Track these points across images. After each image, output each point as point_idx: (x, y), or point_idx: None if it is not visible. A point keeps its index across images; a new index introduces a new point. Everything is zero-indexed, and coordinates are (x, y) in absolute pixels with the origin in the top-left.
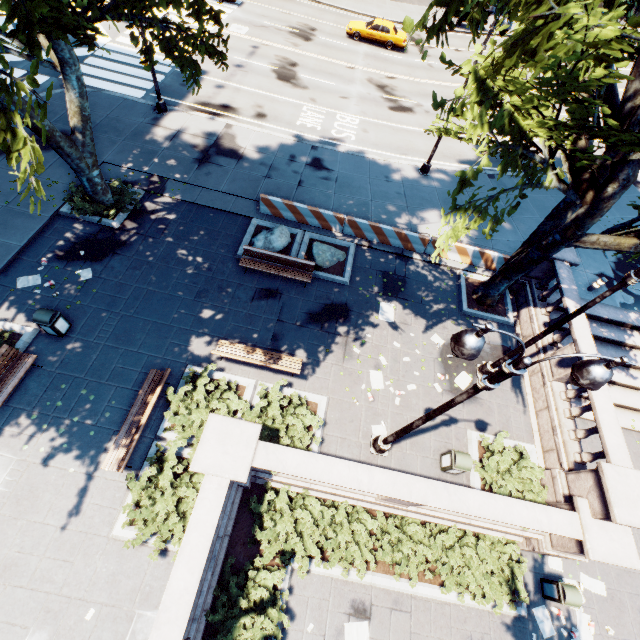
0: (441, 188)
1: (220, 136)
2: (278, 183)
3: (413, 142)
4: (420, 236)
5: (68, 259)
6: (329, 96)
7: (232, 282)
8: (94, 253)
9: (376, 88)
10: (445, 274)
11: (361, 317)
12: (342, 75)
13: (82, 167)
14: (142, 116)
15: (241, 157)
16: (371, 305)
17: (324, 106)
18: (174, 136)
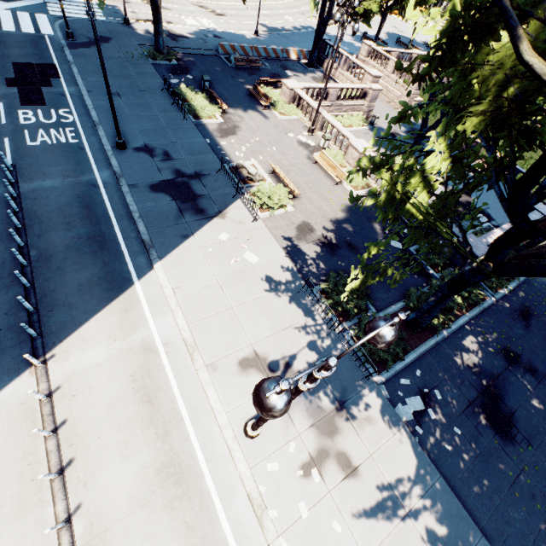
0: (267, 40)
1: (167, 31)
2: (212, 44)
3: (239, 27)
4: (280, 48)
5: (177, 74)
6: (185, 12)
7: (237, 73)
8: (182, 72)
9: (200, 7)
10: (294, 63)
11: (284, 75)
12: (178, 3)
13: (162, 31)
14: (122, 27)
15: (187, 37)
16: (283, 72)
17: (189, 17)
18: (149, 33)
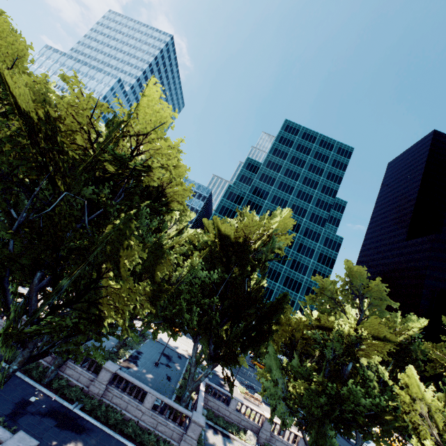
0: None
1: None
2: None
3: None
4: None
5: None
6: None
7: None
8: None
9: None
10: None
11: None
12: None
13: (357, 442)
14: None
15: None
16: None
17: None
18: None
